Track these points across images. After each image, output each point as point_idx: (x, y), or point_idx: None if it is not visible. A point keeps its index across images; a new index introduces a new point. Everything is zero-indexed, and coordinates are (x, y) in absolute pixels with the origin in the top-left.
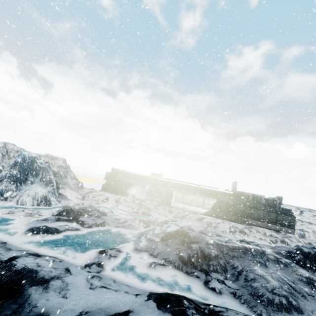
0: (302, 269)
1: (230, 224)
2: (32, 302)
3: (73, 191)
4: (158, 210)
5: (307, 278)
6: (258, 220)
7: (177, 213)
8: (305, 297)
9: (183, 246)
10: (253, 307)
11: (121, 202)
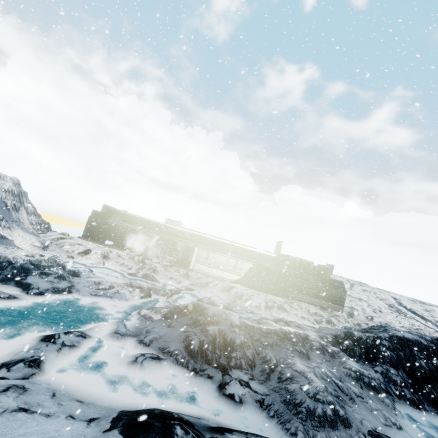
0: (351, 360)
1: (267, 297)
2: None
3: (27, 234)
4: (168, 273)
5: (356, 373)
6: (302, 293)
7: (196, 279)
8: (354, 400)
9: (196, 329)
10: (286, 422)
11: (112, 257)
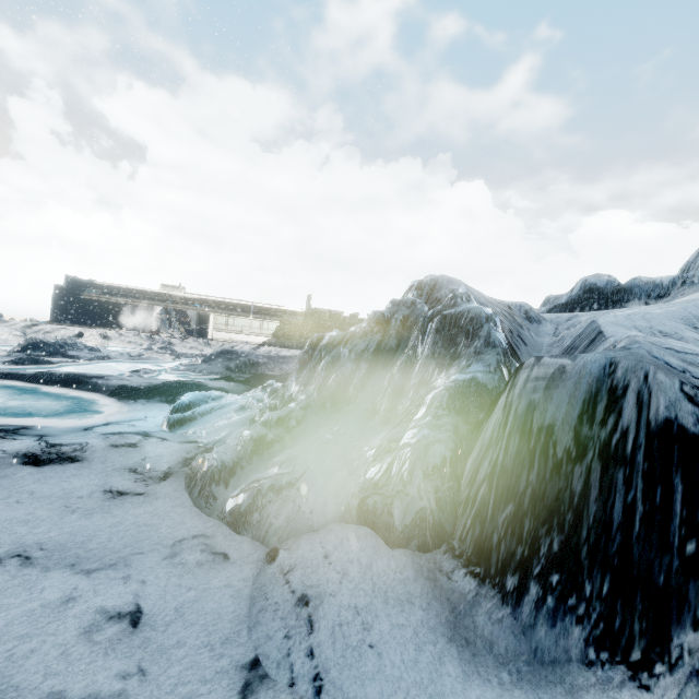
0: None
1: (298, 352)
2: (103, 384)
3: None
4: (187, 344)
5: None
6: None
7: (219, 346)
8: None
9: (231, 362)
10: None
11: (113, 337)
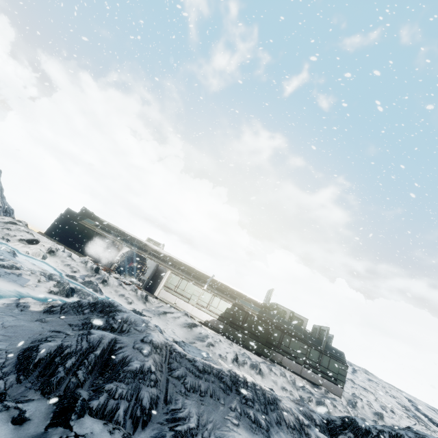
0: None
1: (241, 351)
2: None
3: None
4: (122, 289)
5: None
6: (289, 357)
7: (156, 306)
8: None
9: (78, 331)
10: None
11: (60, 255)
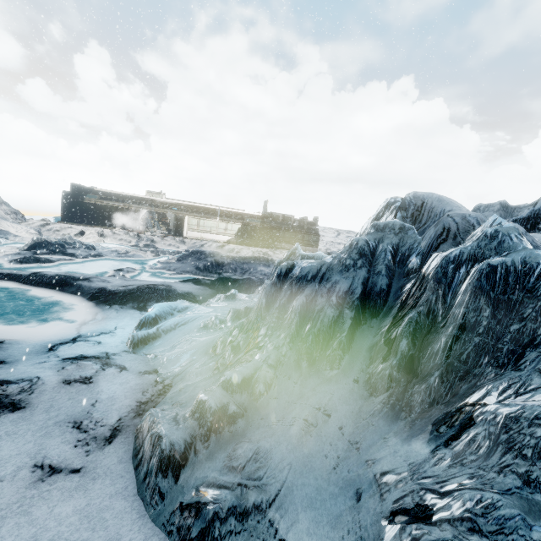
0: None
1: (256, 249)
2: (86, 286)
3: (14, 224)
4: (166, 242)
5: None
6: (285, 243)
7: (192, 244)
8: None
9: (200, 261)
10: None
11: (108, 235)
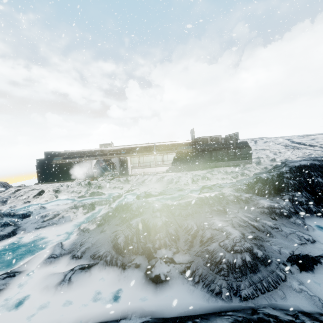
0: (263, 199)
1: (193, 174)
2: None
3: None
4: (111, 185)
5: (269, 208)
6: (219, 161)
7: (135, 181)
8: (270, 233)
9: (123, 226)
10: (210, 283)
11: (63, 189)
